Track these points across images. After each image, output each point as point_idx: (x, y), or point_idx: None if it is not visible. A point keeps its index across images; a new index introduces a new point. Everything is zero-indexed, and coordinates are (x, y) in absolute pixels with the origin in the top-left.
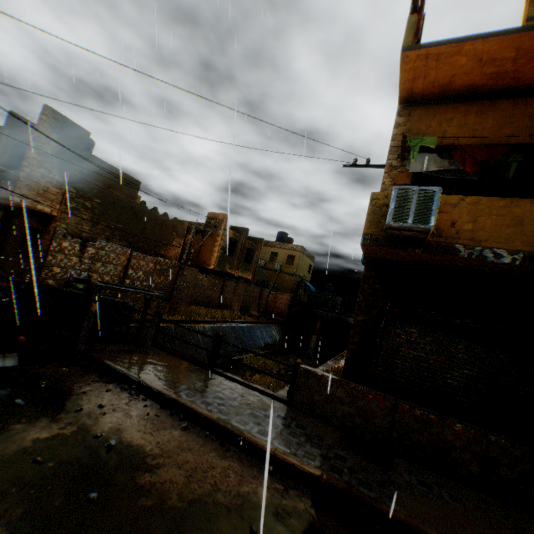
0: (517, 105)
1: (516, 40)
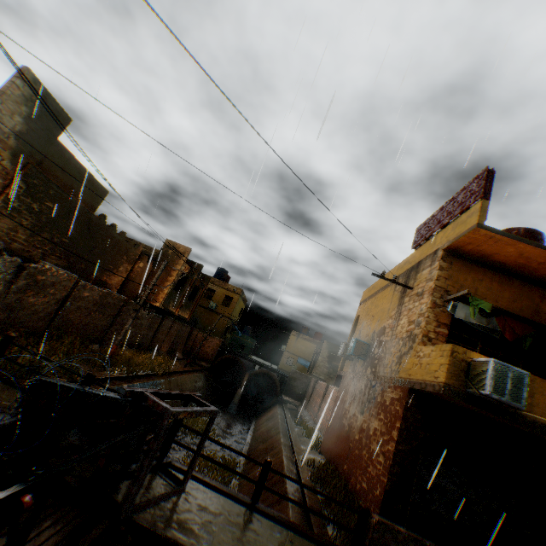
0: (524, 287)
1: None
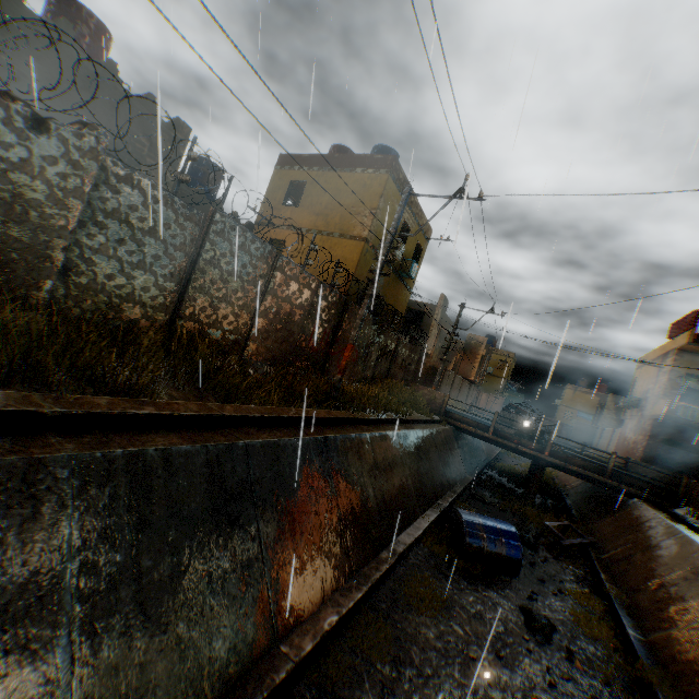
0: None
1: None
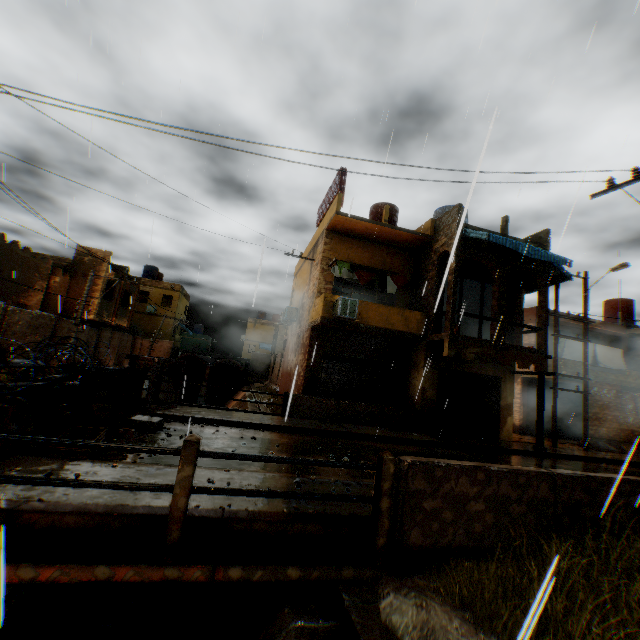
0: (378, 248)
1: (381, 227)
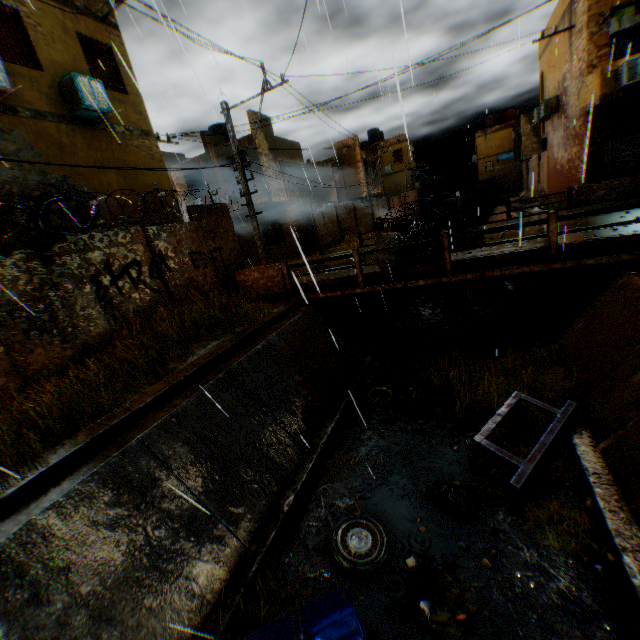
0: None
1: None
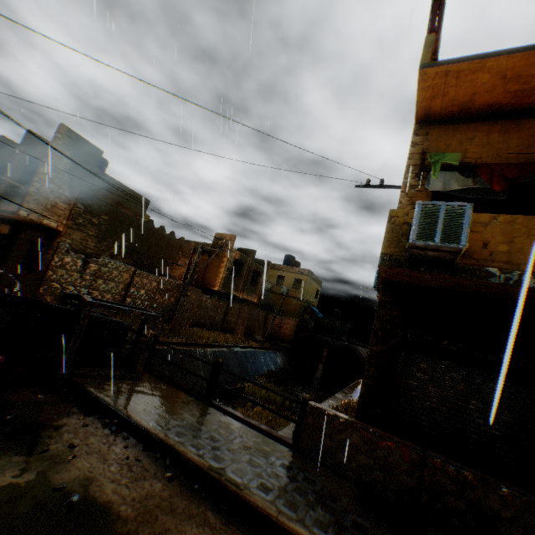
0: None
1: None
